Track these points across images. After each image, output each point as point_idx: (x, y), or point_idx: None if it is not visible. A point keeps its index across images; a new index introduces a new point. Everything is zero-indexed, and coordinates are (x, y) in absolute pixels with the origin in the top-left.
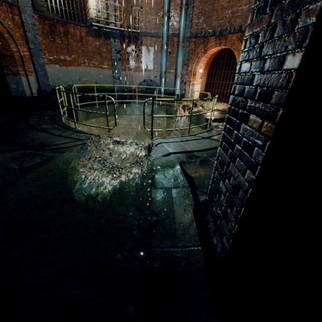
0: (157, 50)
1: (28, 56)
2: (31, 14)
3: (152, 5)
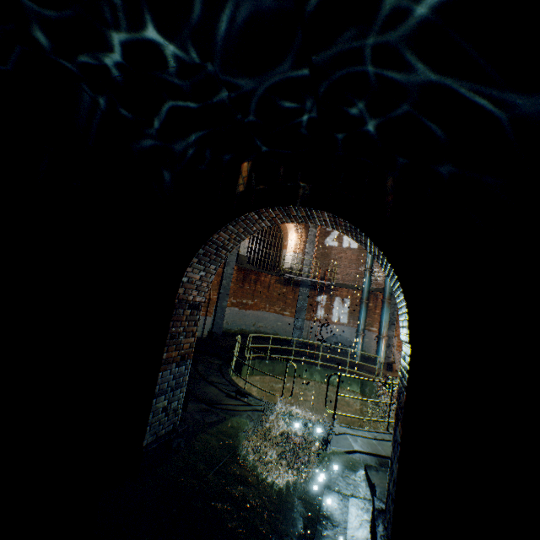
0: (355, 302)
1: (215, 299)
2: (233, 266)
3: (352, 260)
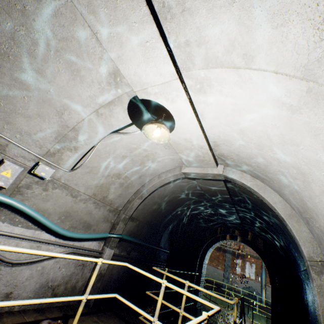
0: (258, 266)
1: None
2: None
3: None
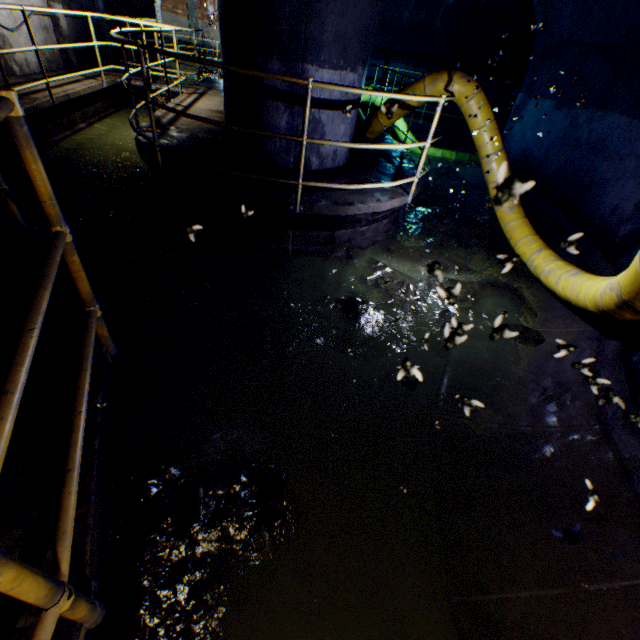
0: None
1: None
2: None
3: None
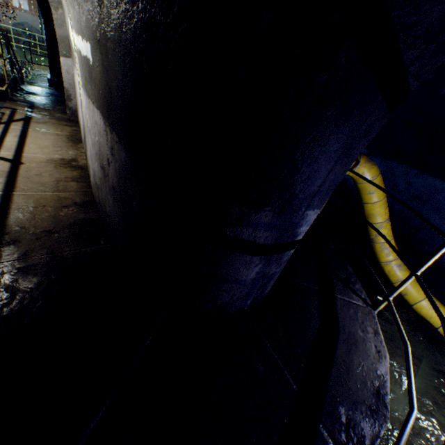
0: None
1: None
2: None
3: None
